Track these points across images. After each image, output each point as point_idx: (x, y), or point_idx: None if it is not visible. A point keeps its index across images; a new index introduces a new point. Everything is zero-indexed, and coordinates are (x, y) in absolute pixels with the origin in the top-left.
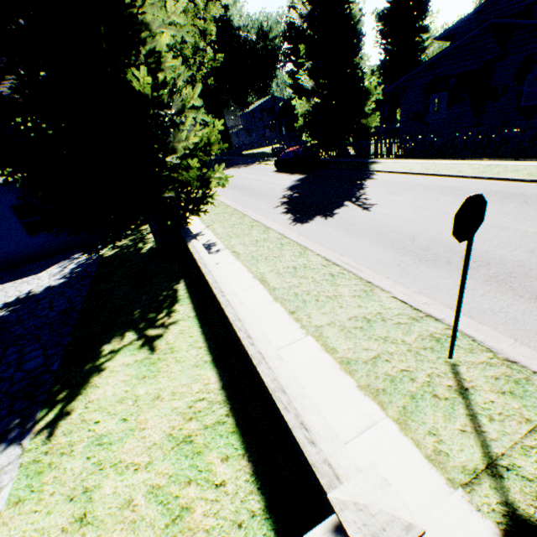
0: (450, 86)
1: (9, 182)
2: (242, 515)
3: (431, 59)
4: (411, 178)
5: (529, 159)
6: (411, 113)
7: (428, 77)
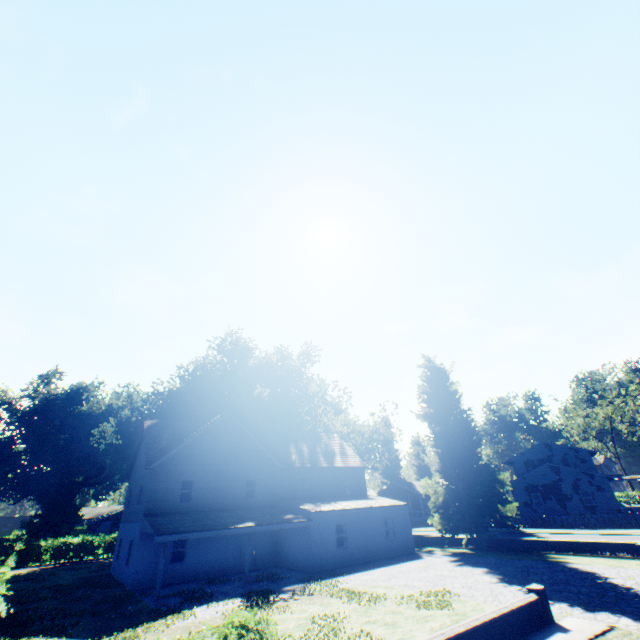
0: (539, 490)
1: (387, 505)
2: (639, 560)
3: (523, 475)
4: (564, 534)
5: (613, 529)
6: (521, 502)
7: (524, 483)
